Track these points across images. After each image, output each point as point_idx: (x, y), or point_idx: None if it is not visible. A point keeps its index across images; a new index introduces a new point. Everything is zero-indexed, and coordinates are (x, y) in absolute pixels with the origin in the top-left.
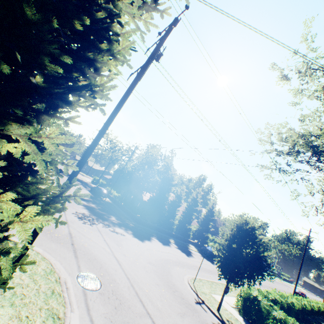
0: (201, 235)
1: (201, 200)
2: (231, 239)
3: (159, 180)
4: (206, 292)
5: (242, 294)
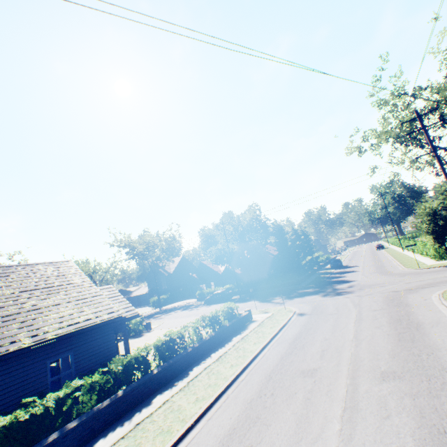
0: None
1: (298, 230)
2: (432, 222)
3: None
4: (428, 265)
5: (440, 250)
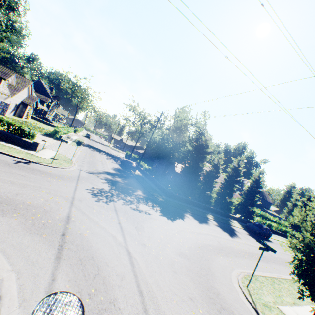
0: (245, 209)
1: (244, 170)
2: None
3: (191, 149)
4: (270, 304)
5: None
